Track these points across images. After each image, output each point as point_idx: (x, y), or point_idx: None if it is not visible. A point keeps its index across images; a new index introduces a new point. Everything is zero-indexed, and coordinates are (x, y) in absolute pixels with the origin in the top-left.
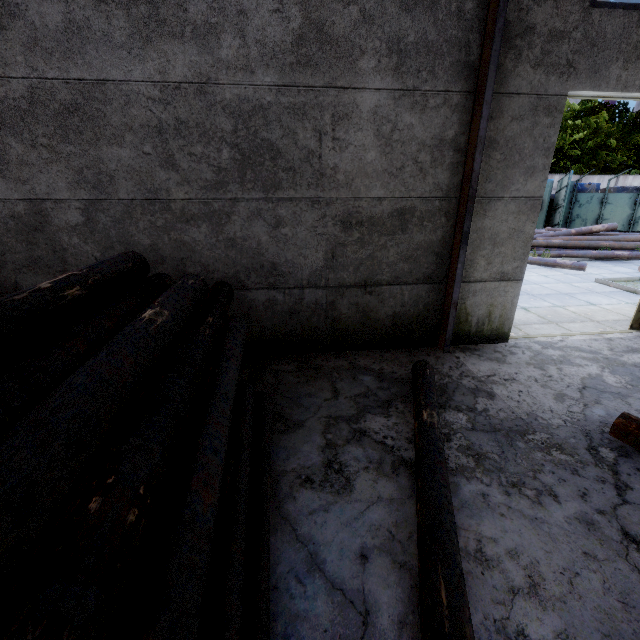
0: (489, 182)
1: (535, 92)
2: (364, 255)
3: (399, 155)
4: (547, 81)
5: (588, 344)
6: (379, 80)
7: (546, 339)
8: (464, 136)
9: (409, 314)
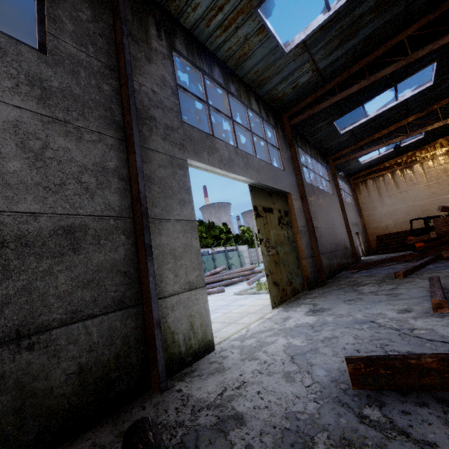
0: (156, 207)
1: (168, 154)
2: (12, 289)
3: (56, 172)
4: (173, 150)
5: (263, 326)
6: (19, 100)
7: (238, 334)
8: (125, 169)
9: (104, 359)
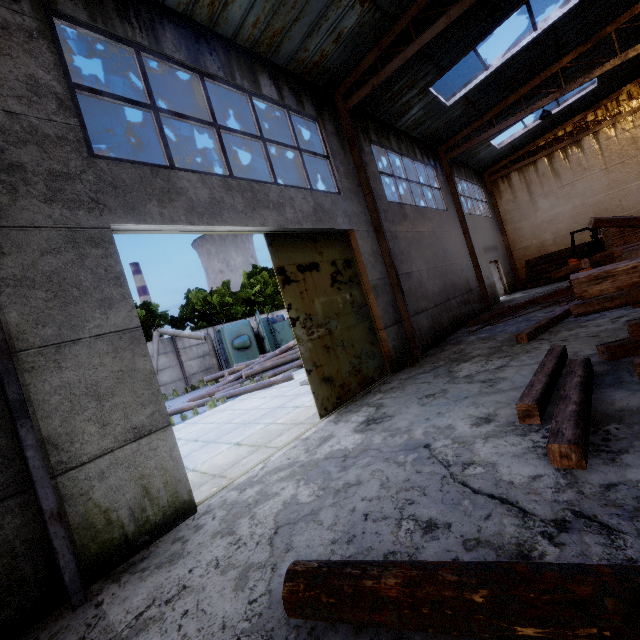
0: (44, 326)
1: (63, 225)
2: None
3: None
4: (74, 215)
5: (287, 456)
6: None
7: (247, 475)
8: None
9: None
